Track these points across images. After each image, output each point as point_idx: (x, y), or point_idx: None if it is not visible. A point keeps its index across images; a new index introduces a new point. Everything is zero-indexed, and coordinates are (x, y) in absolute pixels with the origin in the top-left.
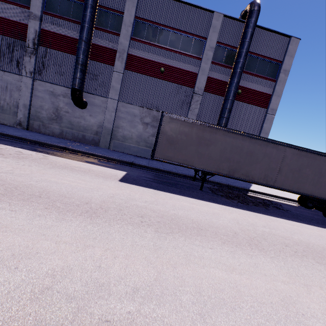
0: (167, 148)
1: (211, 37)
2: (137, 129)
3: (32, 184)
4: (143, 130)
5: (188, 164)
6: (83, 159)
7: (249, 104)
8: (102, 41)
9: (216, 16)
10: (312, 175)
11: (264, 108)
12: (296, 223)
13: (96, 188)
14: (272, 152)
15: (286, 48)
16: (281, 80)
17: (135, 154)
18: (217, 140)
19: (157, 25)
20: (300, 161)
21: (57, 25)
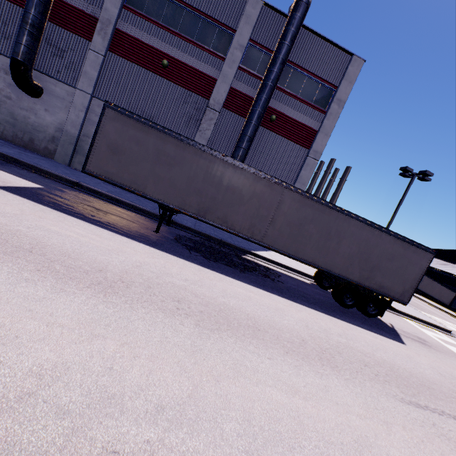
0: (108, 159)
1: (242, 30)
2: None
3: None
4: None
5: (137, 189)
6: None
7: (285, 138)
8: None
9: (252, 1)
10: (317, 236)
11: (305, 148)
12: (262, 292)
13: None
14: (265, 192)
15: (345, 69)
16: (333, 112)
17: None
18: (186, 160)
19: None
20: (302, 212)
21: None
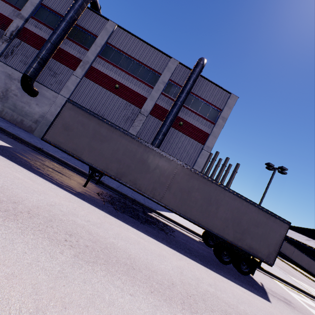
0: (61, 133)
1: (165, 74)
2: None
3: None
4: None
5: (76, 155)
6: None
7: (188, 136)
8: (72, 50)
9: (172, 61)
10: (201, 201)
11: (201, 144)
12: (152, 240)
13: None
14: (165, 165)
15: (227, 100)
16: (219, 124)
17: None
18: (113, 139)
19: (123, 53)
20: (191, 183)
21: (39, 28)
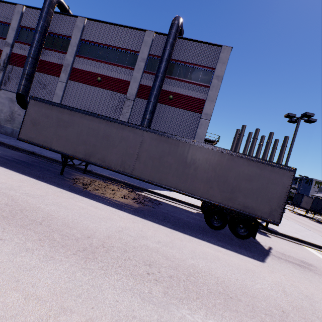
0: (31, 129)
1: (143, 50)
2: None
3: None
4: None
5: (47, 146)
6: None
7: (182, 109)
8: (53, 58)
9: (147, 34)
10: (176, 165)
11: (198, 113)
12: (110, 208)
13: None
14: (129, 135)
15: (219, 56)
16: (215, 85)
17: None
18: (75, 122)
19: (98, 44)
20: (160, 147)
21: (23, 49)
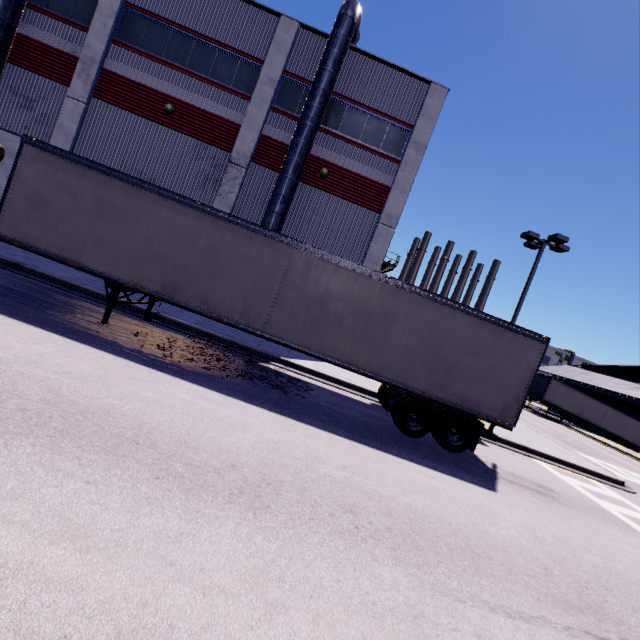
0: (27, 216)
1: (272, 60)
2: None
3: None
4: None
5: (71, 258)
6: None
7: (344, 199)
8: (53, 37)
9: (284, 24)
10: (351, 320)
11: (374, 212)
12: (235, 402)
13: None
14: (263, 254)
15: (423, 102)
16: (410, 161)
17: None
18: (141, 212)
19: (168, 24)
20: (324, 284)
21: None
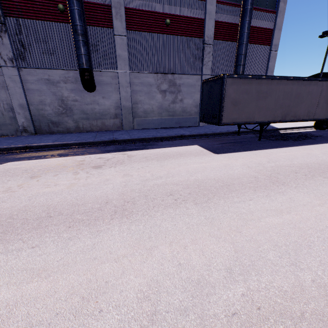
0: (232, 111)
1: None
2: (156, 99)
3: (197, 179)
4: (163, 99)
5: (250, 121)
6: (146, 146)
7: (255, 44)
8: None
9: None
10: None
11: (267, 46)
12: None
13: (225, 165)
14: (313, 89)
15: None
16: (281, 10)
17: (160, 126)
18: (272, 90)
19: None
20: None
21: None
